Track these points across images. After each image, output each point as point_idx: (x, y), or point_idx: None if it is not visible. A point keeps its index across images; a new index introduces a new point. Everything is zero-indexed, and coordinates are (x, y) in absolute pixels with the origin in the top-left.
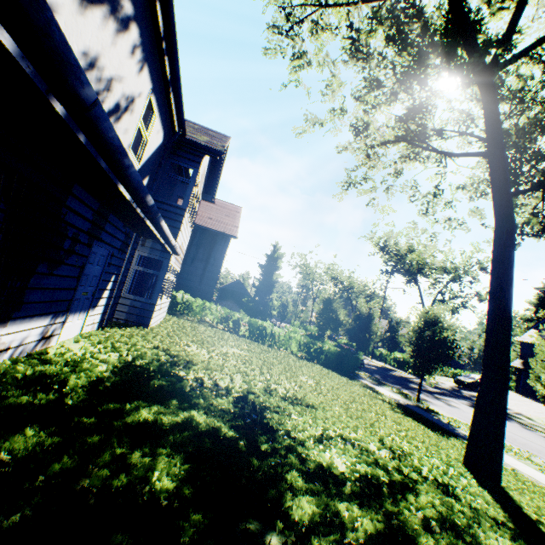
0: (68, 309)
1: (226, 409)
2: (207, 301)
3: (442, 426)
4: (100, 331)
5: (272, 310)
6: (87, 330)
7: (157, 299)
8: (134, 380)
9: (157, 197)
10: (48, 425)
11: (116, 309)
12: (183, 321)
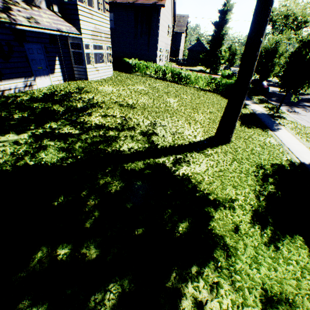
0: (33, 75)
1: (75, 105)
2: (154, 62)
3: (266, 124)
4: (61, 83)
5: (220, 60)
6: (56, 83)
7: (86, 65)
8: (45, 97)
9: (63, 1)
10: (1, 104)
11: (74, 73)
12: (128, 76)
